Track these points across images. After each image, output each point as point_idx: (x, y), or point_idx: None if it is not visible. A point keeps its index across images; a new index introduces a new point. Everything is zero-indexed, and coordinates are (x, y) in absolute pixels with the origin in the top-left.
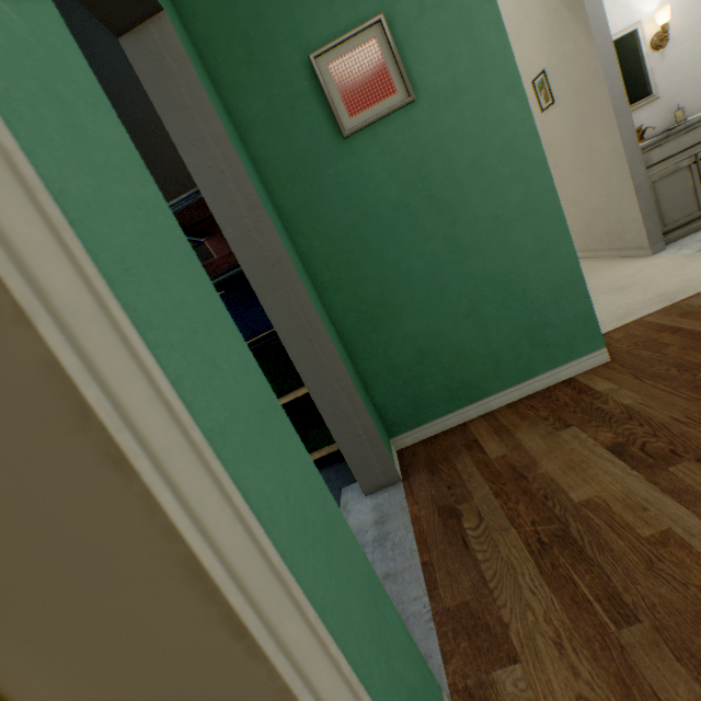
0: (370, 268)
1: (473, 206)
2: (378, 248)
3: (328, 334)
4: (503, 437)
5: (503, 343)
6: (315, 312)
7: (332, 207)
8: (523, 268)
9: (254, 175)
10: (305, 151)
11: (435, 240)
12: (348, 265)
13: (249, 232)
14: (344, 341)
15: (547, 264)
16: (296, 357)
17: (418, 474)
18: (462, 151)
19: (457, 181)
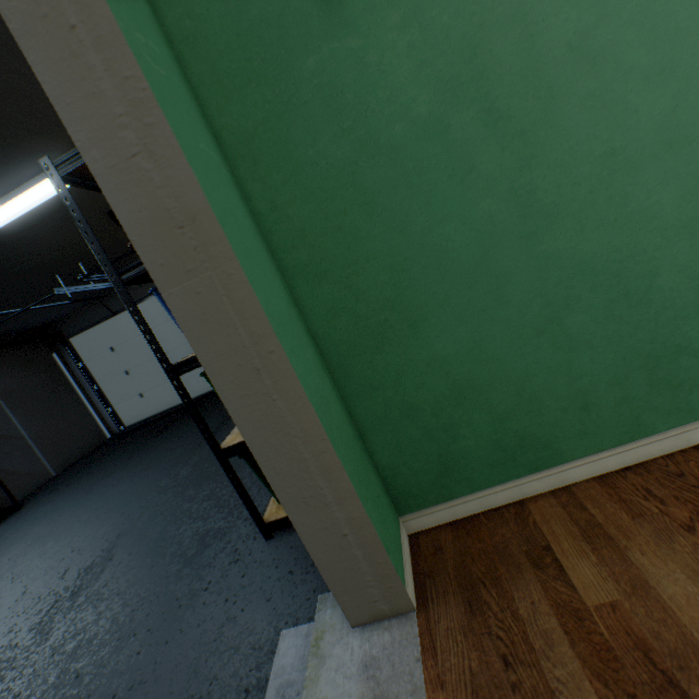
0: (376, 243)
1: (570, 130)
2: (390, 206)
3: (287, 360)
4: (603, 554)
5: (599, 377)
6: (265, 319)
7: (311, 130)
8: (650, 249)
9: (161, 58)
10: (262, 23)
11: (493, 193)
12: (338, 236)
13: (133, 158)
14: (329, 363)
15: (697, 242)
16: (231, 398)
17: (445, 604)
18: (558, 19)
19: (542, 80)
